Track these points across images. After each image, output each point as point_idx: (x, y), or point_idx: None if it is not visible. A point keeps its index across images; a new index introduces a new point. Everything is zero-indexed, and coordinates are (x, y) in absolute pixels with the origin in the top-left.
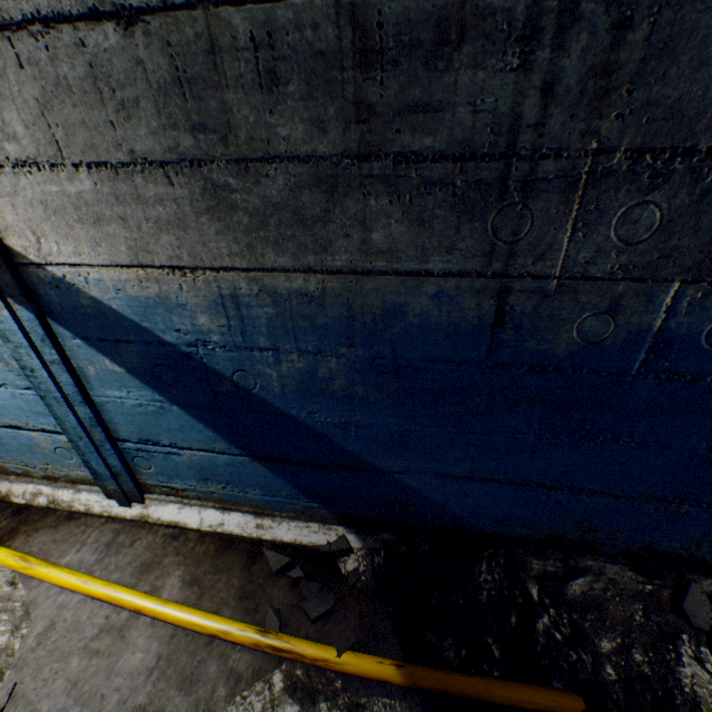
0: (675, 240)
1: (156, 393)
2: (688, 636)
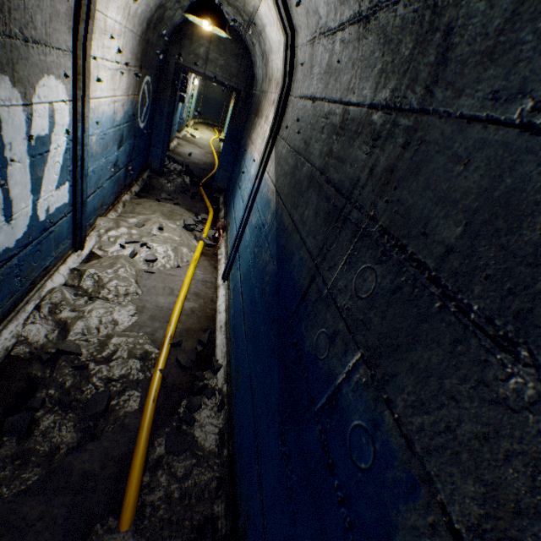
0: (373, 314)
1: (250, 239)
2: None
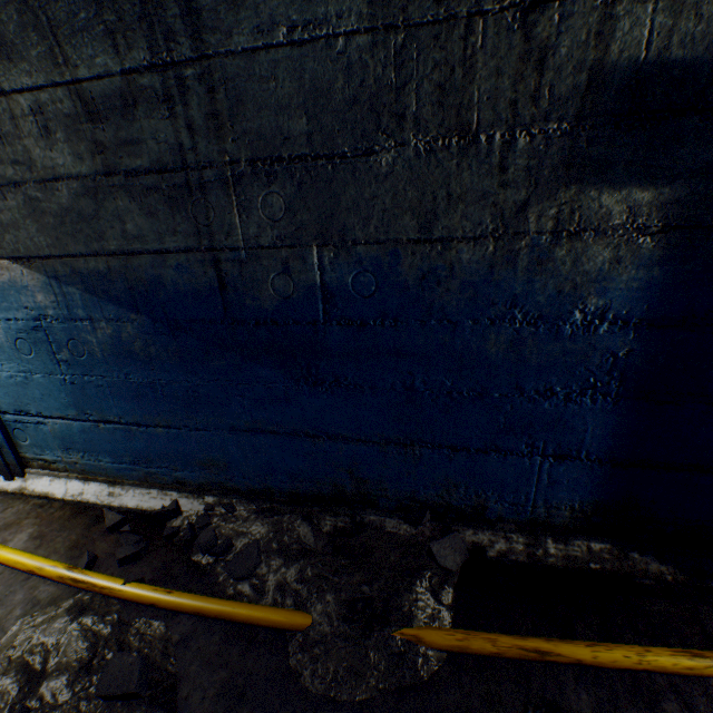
0: (300, 217)
1: (21, 364)
2: (432, 574)
